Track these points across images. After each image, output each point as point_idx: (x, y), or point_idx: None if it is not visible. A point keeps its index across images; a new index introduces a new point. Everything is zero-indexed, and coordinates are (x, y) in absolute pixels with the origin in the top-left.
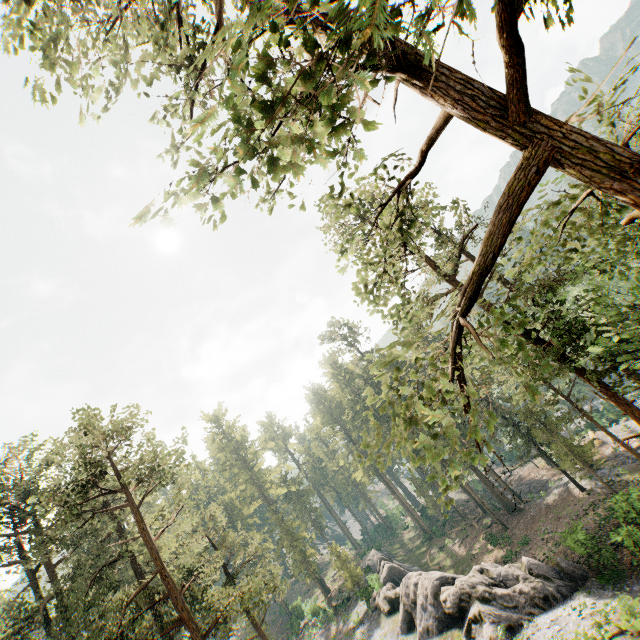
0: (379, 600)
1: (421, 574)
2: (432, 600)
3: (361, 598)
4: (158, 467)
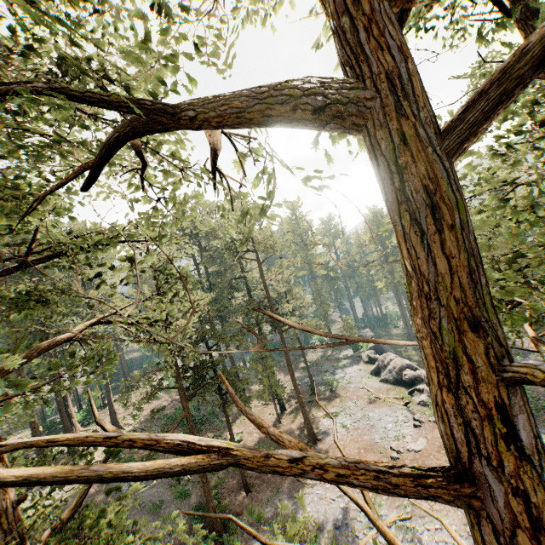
0: (363, 355)
1: (397, 357)
2: (397, 371)
3: (352, 348)
4: (274, 246)
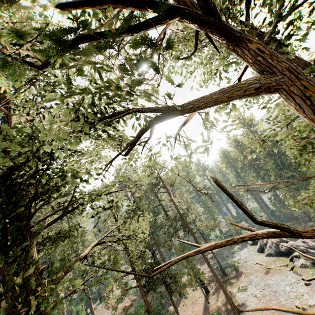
0: None
1: None
2: (275, 245)
3: None
4: (175, 181)
